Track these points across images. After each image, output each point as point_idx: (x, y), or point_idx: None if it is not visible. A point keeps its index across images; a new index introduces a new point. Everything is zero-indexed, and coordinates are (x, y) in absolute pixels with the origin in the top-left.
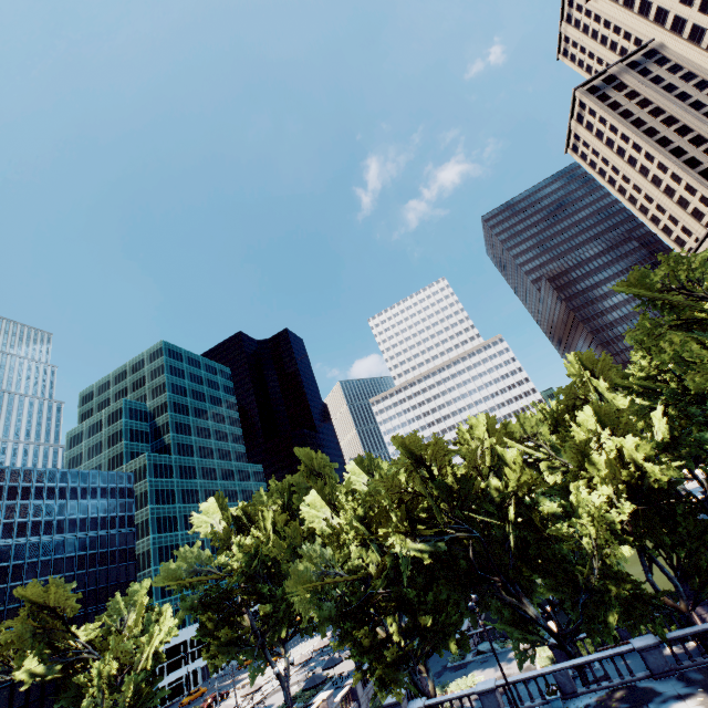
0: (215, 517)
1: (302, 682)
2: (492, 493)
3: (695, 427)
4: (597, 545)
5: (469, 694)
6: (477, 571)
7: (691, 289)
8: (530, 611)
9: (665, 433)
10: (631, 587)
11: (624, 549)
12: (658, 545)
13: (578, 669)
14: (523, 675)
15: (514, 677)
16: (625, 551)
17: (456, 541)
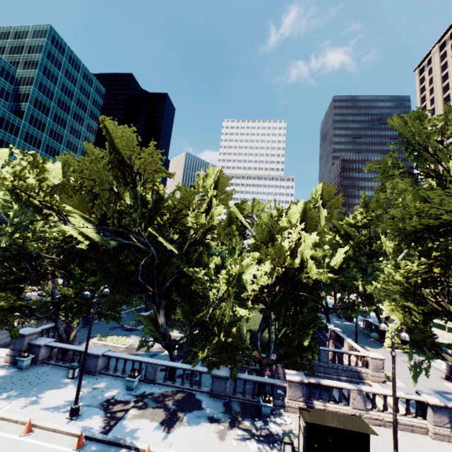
0: (0, 161)
1: (35, 296)
2: (191, 233)
3: (355, 271)
4: (220, 297)
5: (82, 351)
6: (138, 277)
7: (447, 148)
8: (161, 320)
9: (338, 263)
10: (231, 338)
11: (244, 310)
12: (278, 319)
13: (166, 368)
14: (128, 356)
15: (121, 354)
16: (244, 312)
17: (142, 252)
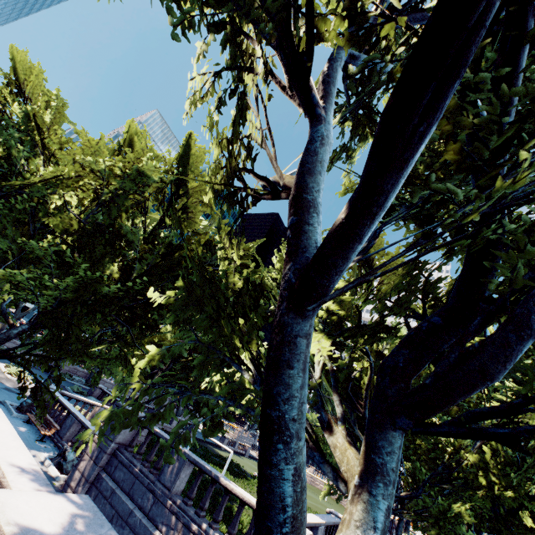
0: None
1: None
2: None
3: None
4: None
5: None
6: None
7: None
8: None
9: None
10: None
11: None
12: None
13: None
14: None
15: None
16: None
17: None
